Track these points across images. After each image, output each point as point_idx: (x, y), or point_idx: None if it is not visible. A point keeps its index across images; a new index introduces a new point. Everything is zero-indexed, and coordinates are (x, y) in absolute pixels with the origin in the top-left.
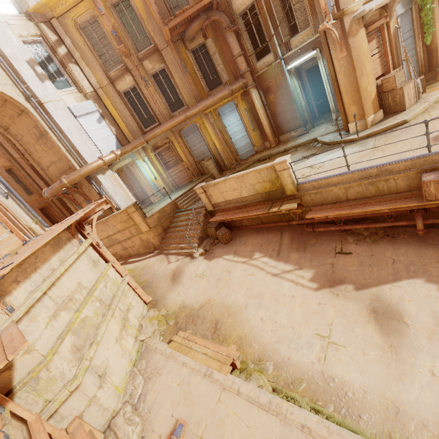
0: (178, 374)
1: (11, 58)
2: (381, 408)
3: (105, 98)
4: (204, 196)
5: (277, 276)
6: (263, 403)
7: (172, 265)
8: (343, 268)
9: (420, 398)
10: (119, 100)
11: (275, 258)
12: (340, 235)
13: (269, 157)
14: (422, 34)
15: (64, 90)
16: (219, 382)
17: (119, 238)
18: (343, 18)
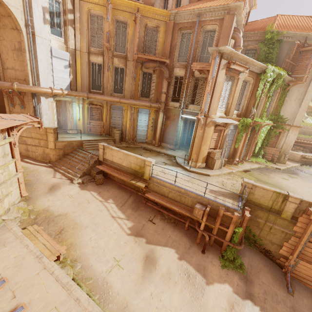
0: (18, 250)
1: None
2: (120, 303)
3: (78, 57)
4: (102, 151)
5: (114, 218)
6: (63, 282)
7: (55, 179)
8: (147, 229)
9: (139, 304)
10: (87, 65)
11: (119, 208)
12: (156, 212)
13: (150, 150)
14: (235, 142)
15: (56, 36)
16: (44, 264)
17: (28, 141)
18: (207, 118)
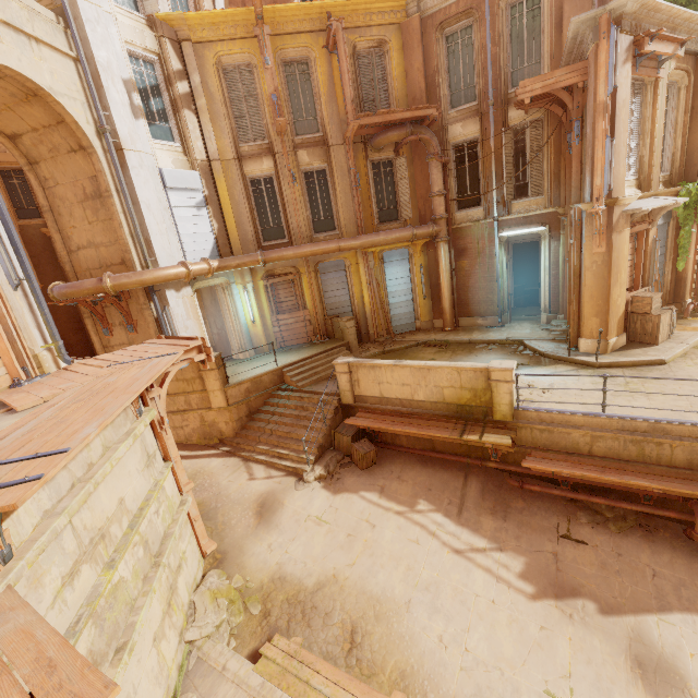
0: None
1: (101, 66)
2: None
3: (220, 176)
4: (346, 379)
5: (461, 554)
6: None
7: (258, 484)
8: (575, 567)
9: None
10: (241, 187)
11: (455, 519)
12: (565, 506)
13: (444, 344)
14: (674, 256)
15: (163, 142)
16: None
17: None
18: (613, 208)
